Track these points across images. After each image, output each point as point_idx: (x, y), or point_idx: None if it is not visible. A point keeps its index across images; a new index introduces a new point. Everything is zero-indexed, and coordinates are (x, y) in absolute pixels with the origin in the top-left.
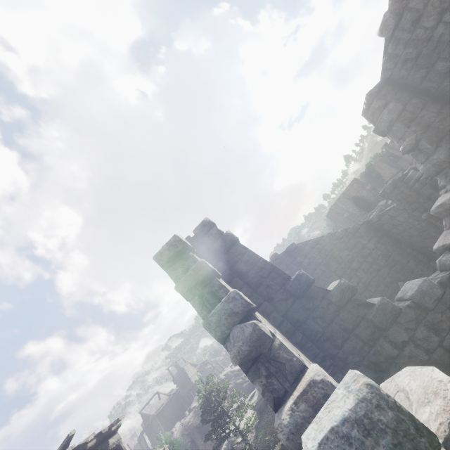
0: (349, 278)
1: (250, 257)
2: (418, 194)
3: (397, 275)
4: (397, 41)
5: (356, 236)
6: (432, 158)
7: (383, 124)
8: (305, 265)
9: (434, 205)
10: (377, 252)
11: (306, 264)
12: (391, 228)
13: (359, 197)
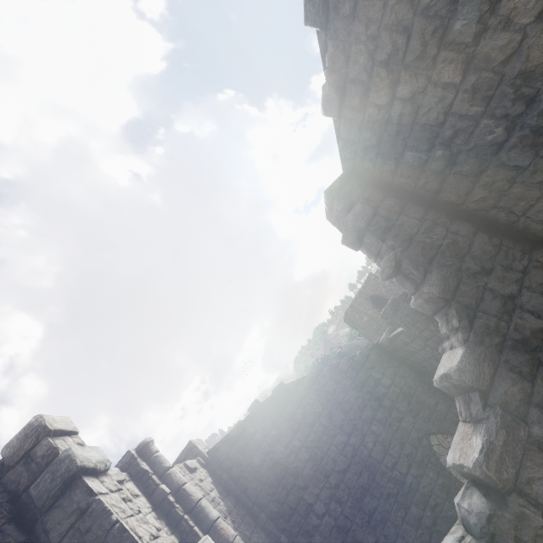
0: (361, 435)
1: (95, 520)
2: (426, 319)
3: (426, 425)
4: (349, 122)
5: (365, 367)
6: (422, 291)
7: (351, 233)
8: (299, 418)
9: (438, 371)
10: (396, 391)
11: (301, 417)
12: (408, 356)
13: (378, 296)
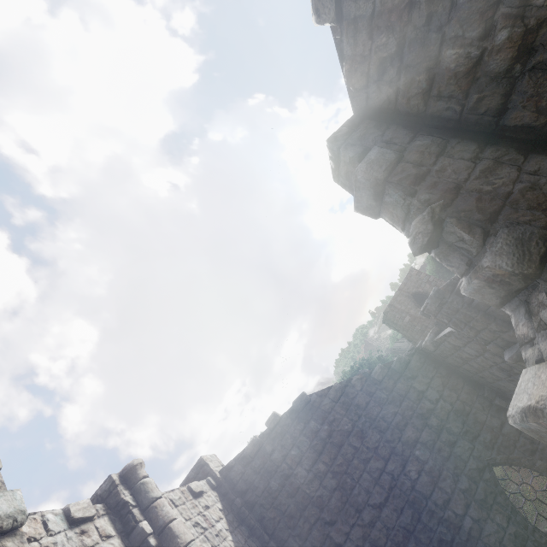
0: (401, 462)
1: None
2: (485, 316)
3: (488, 453)
4: (353, 25)
5: (405, 377)
6: (481, 265)
7: (365, 192)
8: (324, 437)
9: (516, 399)
10: (446, 407)
11: (326, 435)
12: (460, 363)
13: (422, 293)
